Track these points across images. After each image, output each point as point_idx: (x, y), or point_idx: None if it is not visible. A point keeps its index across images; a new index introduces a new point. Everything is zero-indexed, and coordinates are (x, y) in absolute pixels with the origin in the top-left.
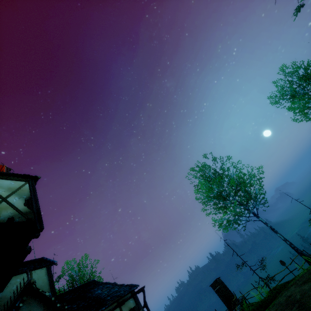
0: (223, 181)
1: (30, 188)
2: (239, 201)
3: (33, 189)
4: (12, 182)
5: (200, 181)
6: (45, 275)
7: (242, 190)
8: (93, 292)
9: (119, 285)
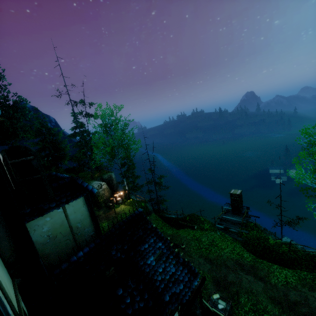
0: None
1: None
2: None
3: None
4: None
5: None
6: (84, 205)
7: None
8: (145, 256)
9: (174, 253)
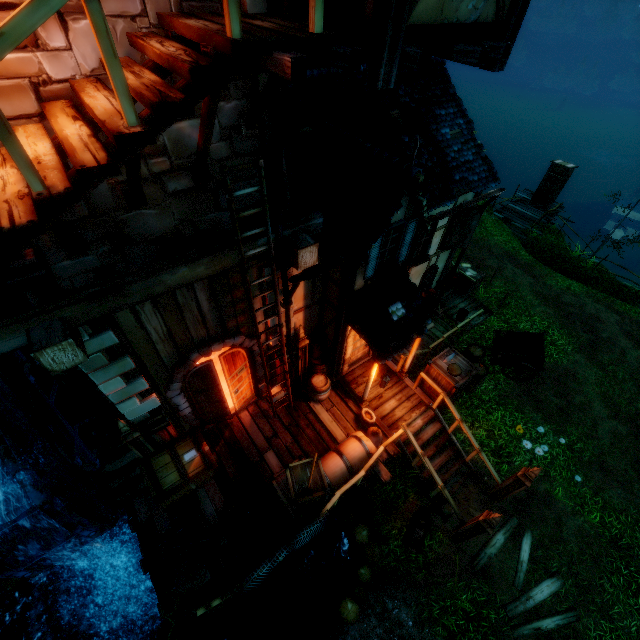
0: None
1: None
2: None
3: None
4: None
5: None
6: None
7: None
8: (439, 122)
9: (476, 142)
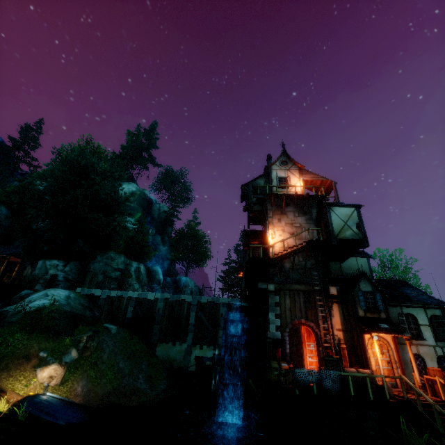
0: None
1: (357, 214)
2: None
3: (359, 215)
4: (346, 210)
5: None
6: (365, 263)
7: None
8: (403, 289)
9: (428, 295)
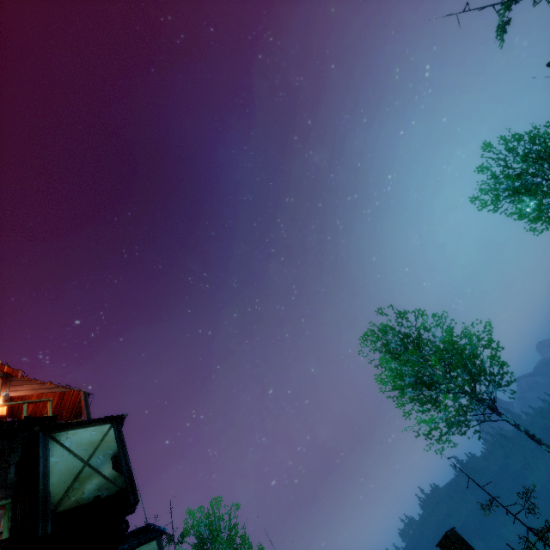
0: (422, 354)
1: (116, 436)
2: (460, 386)
3: (120, 436)
4: (93, 432)
5: (381, 359)
6: None
7: (456, 369)
8: None
9: None
